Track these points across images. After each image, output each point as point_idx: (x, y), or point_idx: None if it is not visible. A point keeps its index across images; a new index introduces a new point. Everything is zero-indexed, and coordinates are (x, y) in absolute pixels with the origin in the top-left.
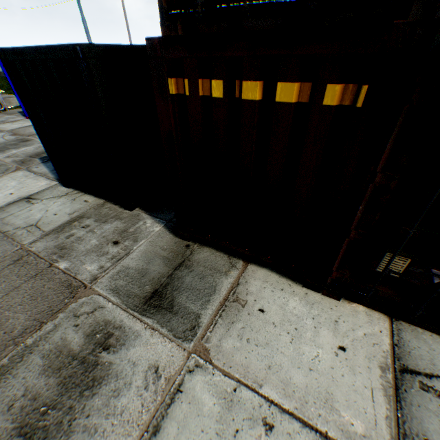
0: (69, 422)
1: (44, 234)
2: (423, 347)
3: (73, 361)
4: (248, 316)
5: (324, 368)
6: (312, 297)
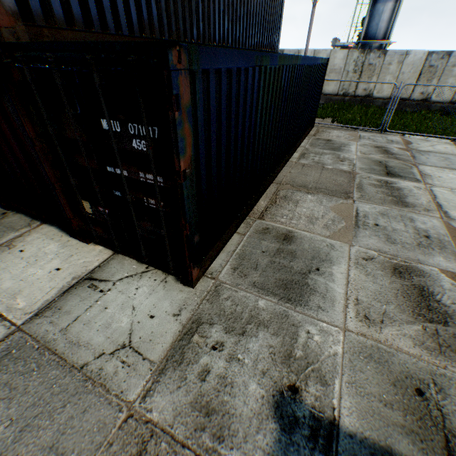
0: None
1: None
2: (118, 267)
3: None
4: (8, 254)
5: (33, 279)
6: (71, 242)
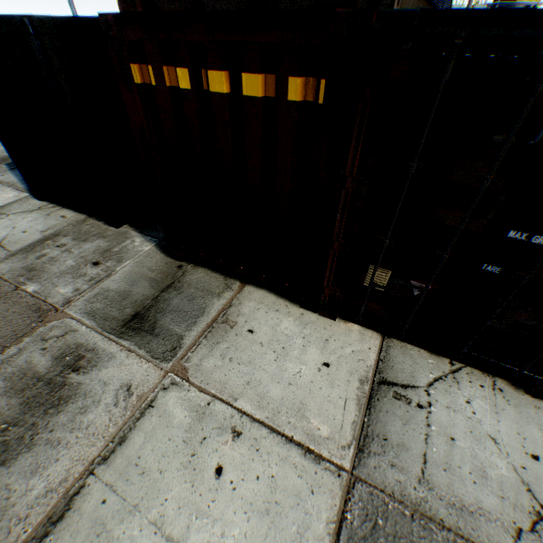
0: (31, 437)
1: (10, 254)
2: (408, 362)
3: (39, 383)
4: (235, 337)
5: (304, 383)
6: (308, 317)
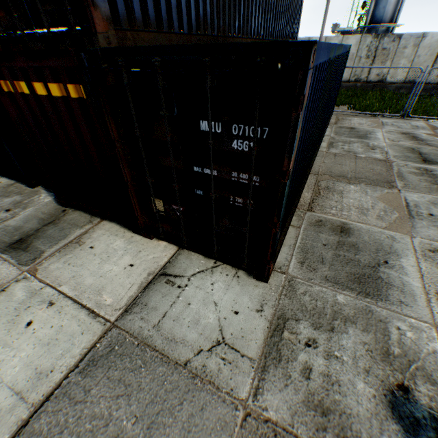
0: None
1: None
2: (187, 262)
3: None
4: (80, 251)
5: (111, 276)
6: (135, 238)
